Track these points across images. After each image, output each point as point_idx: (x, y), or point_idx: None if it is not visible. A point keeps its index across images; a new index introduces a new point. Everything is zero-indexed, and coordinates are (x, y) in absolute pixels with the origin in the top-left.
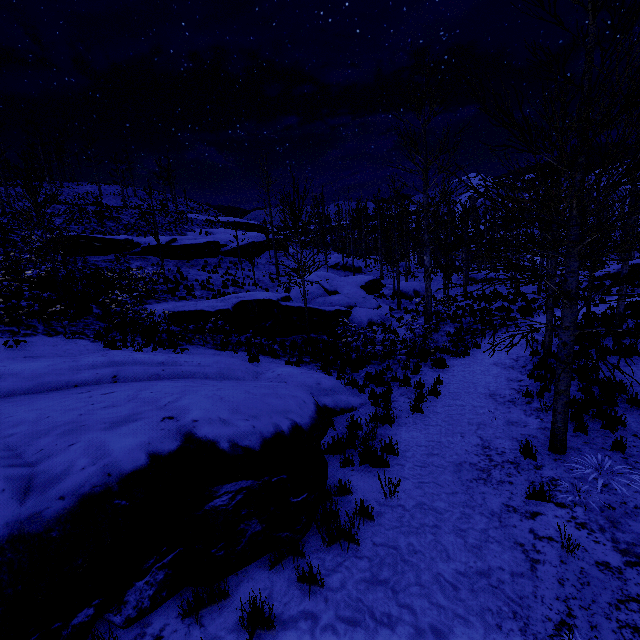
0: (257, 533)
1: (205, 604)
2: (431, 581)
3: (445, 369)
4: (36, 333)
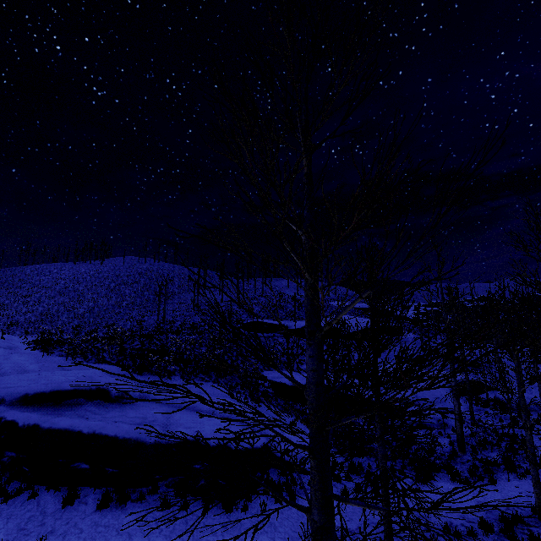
0: (204, 485)
1: (180, 495)
2: (239, 538)
3: (423, 485)
4: (210, 380)
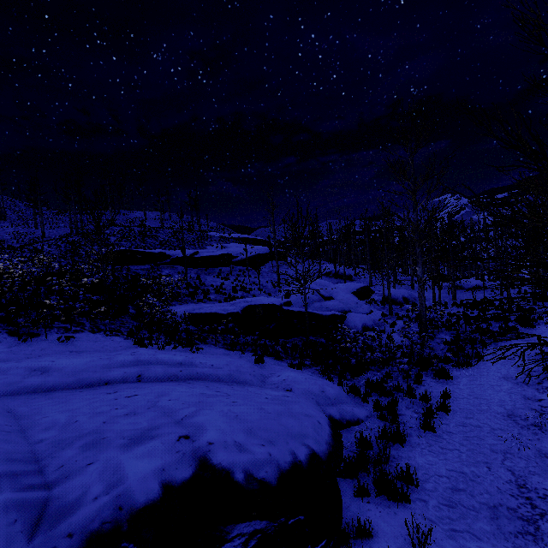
0: None
1: None
2: None
3: (449, 380)
4: (83, 330)
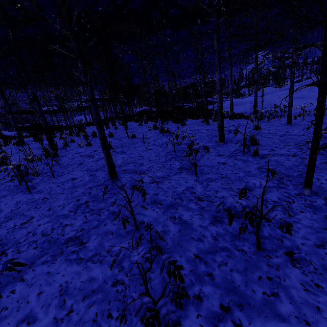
0: None
1: None
2: None
3: None
4: None
